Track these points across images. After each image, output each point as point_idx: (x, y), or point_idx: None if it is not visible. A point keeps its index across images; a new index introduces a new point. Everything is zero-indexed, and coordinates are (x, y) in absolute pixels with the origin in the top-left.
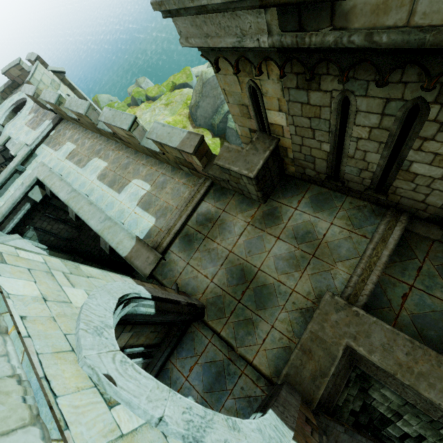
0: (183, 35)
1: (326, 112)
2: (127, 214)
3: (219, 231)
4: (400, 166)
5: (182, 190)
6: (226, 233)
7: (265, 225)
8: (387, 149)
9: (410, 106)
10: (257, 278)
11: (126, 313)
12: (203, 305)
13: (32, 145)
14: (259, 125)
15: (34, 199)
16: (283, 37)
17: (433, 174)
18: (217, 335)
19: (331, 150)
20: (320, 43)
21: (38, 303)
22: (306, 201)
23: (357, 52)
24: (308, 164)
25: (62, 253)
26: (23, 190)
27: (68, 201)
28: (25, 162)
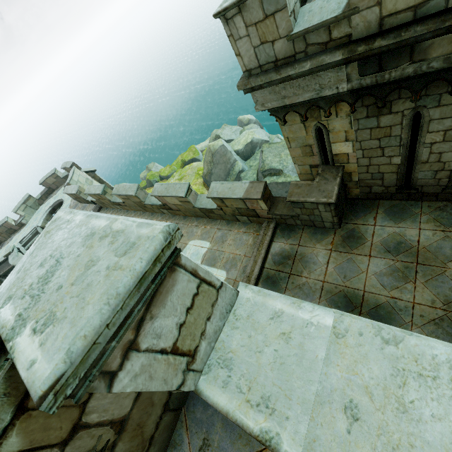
0: (258, 103)
1: (397, 129)
2: None
3: (302, 265)
4: None
5: (244, 238)
6: (311, 265)
7: (350, 248)
8: None
9: None
10: (366, 301)
11: None
12: None
13: None
14: (322, 159)
15: None
16: (362, 80)
17: None
18: None
19: (403, 161)
20: (399, 75)
21: None
22: (382, 216)
23: (430, 75)
24: (375, 181)
25: None
26: None
27: None
28: None
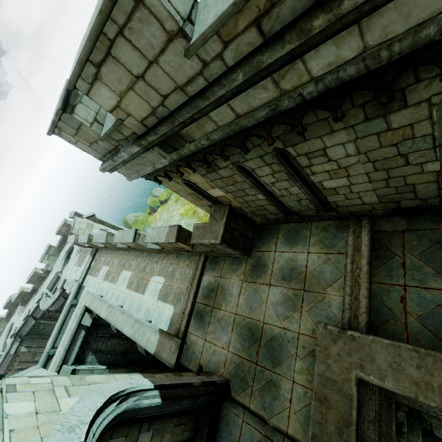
0: (127, 176)
1: (237, 177)
2: (152, 311)
3: (221, 298)
4: (317, 188)
5: (187, 271)
6: (228, 297)
7: (256, 277)
8: (295, 182)
9: (277, 153)
10: (264, 333)
11: (124, 410)
12: (227, 380)
13: (80, 279)
14: (211, 201)
15: (86, 325)
16: (171, 156)
17: (343, 184)
18: (247, 410)
19: (266, 197)
20: (190, 151)
21: (29, 417)
22: (281, 241)
23: (216, 144)
24: (263, 212)
25: (120, 368)
26: (77, 320)
27: (107, 317)
28: (77, 295)
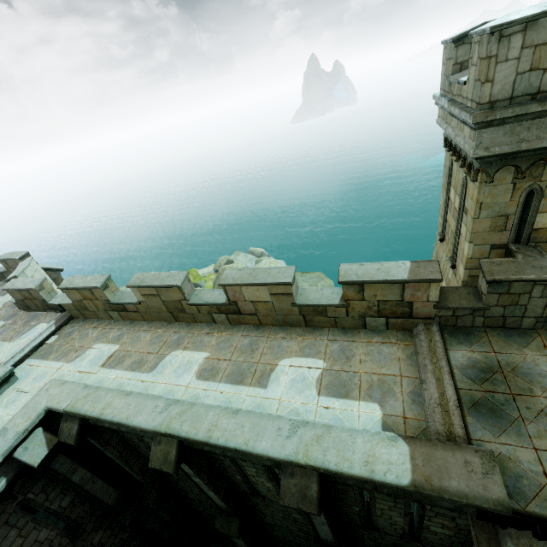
0: (480, 146)
1: None
2: (309, 415)
3: (523, 380)
4: None
5: (386, 350)
6: (539, 378)
7: None
8: None
9: None
10: None
11: None
12: None
13: (7, 362)
14: (513, 236)
15: (28, 462)
16: None
17: None
18: None
19: None
20: None
21: None
22: None
23: None
24: None
25: None
26: (9, 444)
27: (169, 424)
28: None
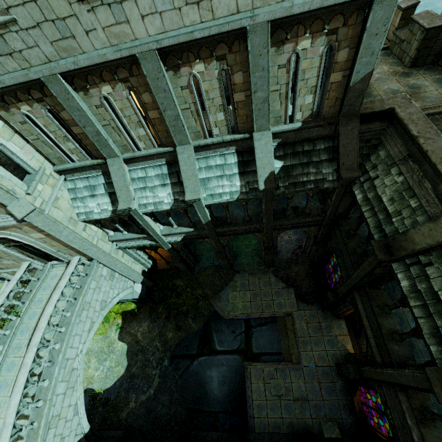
0: None
1: None
2: None
3: None
4: None
5: None
6: None
7: (397, 76)
8: None
9: None
10: (368, 89)
11: None
12: None
13: None
14: None
15: None
16: None
17: None
18: None
19: None
20: None
21: None
22: (434, 77)
23: None
24: None
25: None
26: None
27: None
28: None
